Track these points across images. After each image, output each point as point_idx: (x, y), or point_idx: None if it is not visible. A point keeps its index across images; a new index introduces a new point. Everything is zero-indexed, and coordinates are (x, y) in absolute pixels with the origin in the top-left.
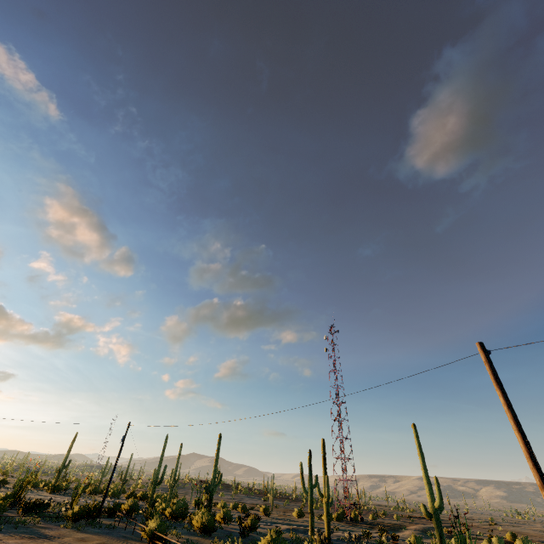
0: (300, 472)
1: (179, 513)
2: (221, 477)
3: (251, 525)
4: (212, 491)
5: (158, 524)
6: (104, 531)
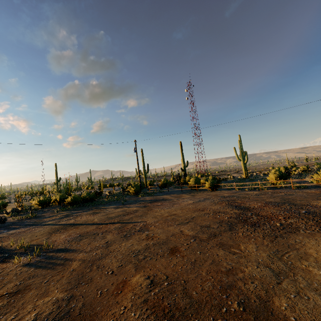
0: (235, 151)
1: (169, 182)
2: (187, 162)
3: (213, 179)
4: (185, 170)
5: (213, 181)
6: (163, 194)
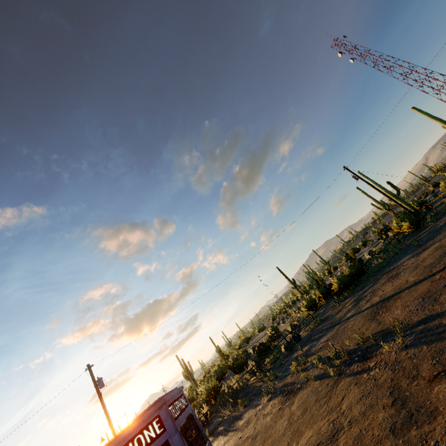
0: None
1: None
2: None
3: None
4: None
5: None
6: None
